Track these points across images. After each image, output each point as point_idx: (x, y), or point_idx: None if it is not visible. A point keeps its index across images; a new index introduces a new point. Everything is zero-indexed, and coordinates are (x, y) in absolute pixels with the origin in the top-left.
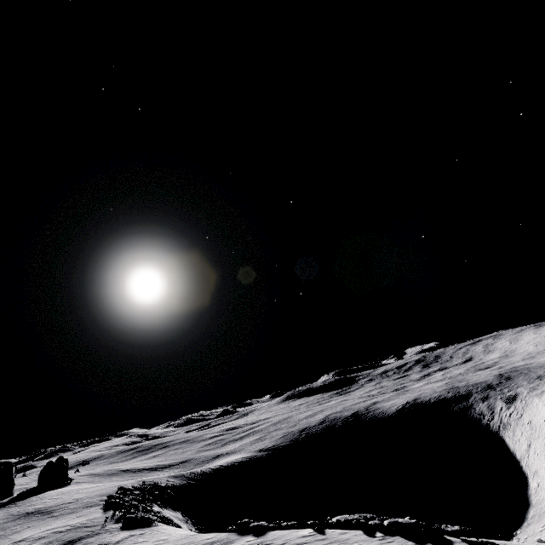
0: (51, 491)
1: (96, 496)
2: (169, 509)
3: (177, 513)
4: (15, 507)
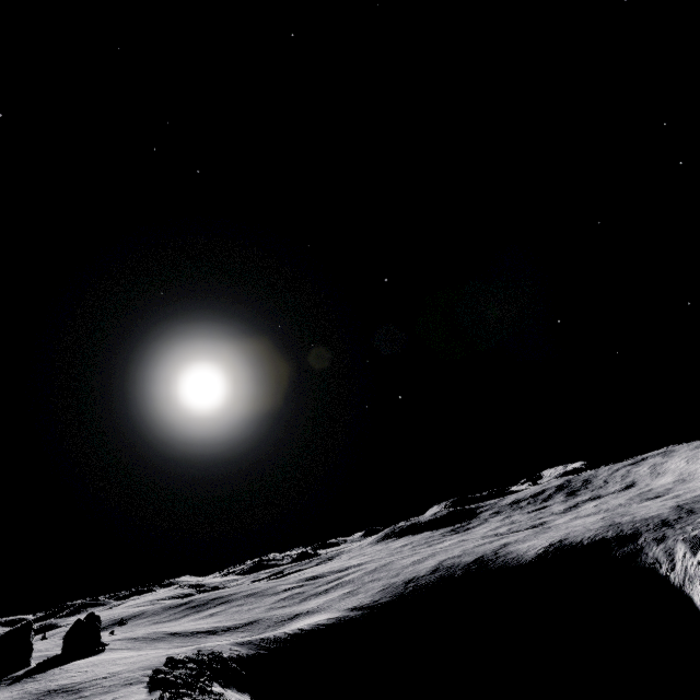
0: (79, 661)
1: (138, 669)
2: (233, 690)
3: (244, 695)
4: (33, 683)
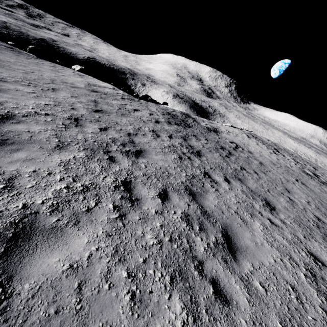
0: None
1: None
2: None
3: None
4: None
